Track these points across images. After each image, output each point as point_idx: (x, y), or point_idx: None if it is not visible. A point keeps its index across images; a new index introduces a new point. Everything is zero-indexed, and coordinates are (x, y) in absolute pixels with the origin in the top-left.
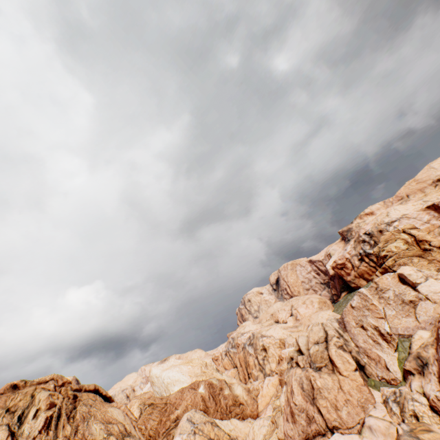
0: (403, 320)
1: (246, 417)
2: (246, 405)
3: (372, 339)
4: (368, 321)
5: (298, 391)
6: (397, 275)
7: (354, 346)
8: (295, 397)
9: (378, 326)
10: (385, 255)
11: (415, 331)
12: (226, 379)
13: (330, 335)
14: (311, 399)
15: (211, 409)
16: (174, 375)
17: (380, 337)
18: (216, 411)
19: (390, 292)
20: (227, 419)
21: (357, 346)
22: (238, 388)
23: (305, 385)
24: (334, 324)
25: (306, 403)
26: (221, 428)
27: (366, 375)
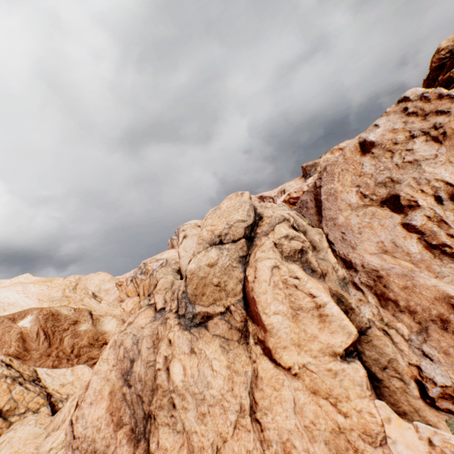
0: None
1: None
2: None
3: (427, 243)
4: (432, 175)
5: (106, 386)
6: None
7: (337, 263)
8: (83, 408)
9: None
10: None
11: None
12: (103, 309)
13: (269, 218)
14: (143, 415)
15: (36, 353)
16: (9, 296)
17: None
18: (47, 356)
19: None
20: (69, 366)
21: (350, 265)
22: (112, 322)
23: (141, 366)
24: (285, 211)
25: (116, 433)
26: (39, 385)
27: (365, 367)
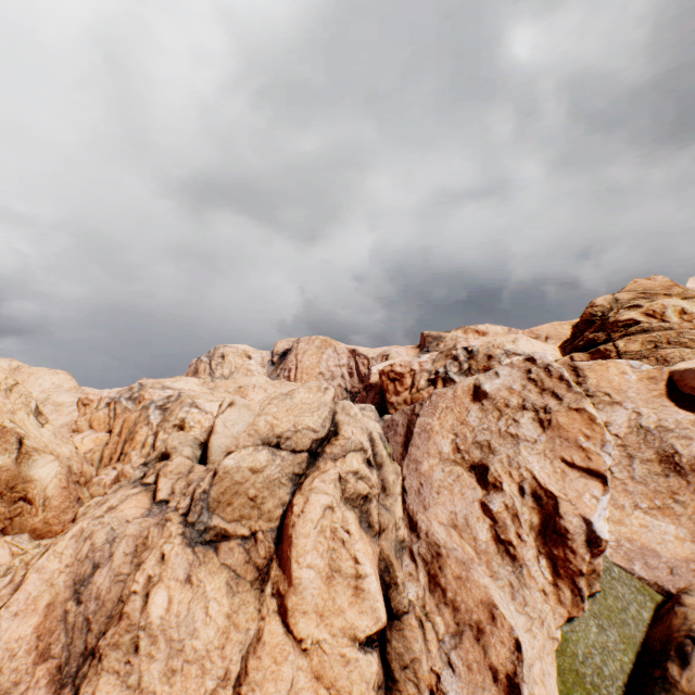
0: (638, 519)
1: (17, 532)
2: (39, 508)
3: (497, 533)
4: (524, 462)
5: (46, 594)
6: (670, 377)
7: (402, 519)
8: (2, 618)
9: (562, 496)
10: (632, 321)
11: (686, 580)
12: (44, 439)
13: (346, 440)
14: (83, 649)
15: None
16: None
17: (538, 539)
18: None
19: (622, 413)
20: None
21: (415, 527)
22: (50, 466)
23: (107, 577)
24: (370, 422)
25: (36, 666)
26: None
27: (387, 660)
